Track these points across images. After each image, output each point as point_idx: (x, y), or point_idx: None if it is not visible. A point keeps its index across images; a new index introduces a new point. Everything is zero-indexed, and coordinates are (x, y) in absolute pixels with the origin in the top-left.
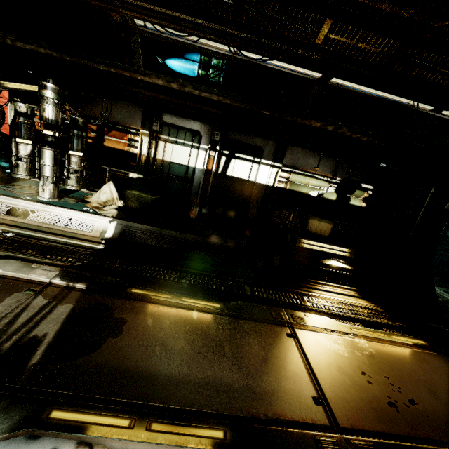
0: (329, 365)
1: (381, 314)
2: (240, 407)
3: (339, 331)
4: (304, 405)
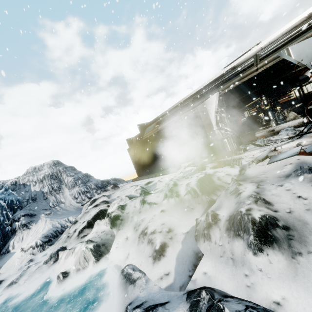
0: None
1: None
2: None
3: None
4: None
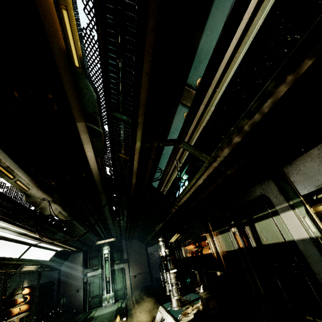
0: None
1: None
2: None
3: None
4: None
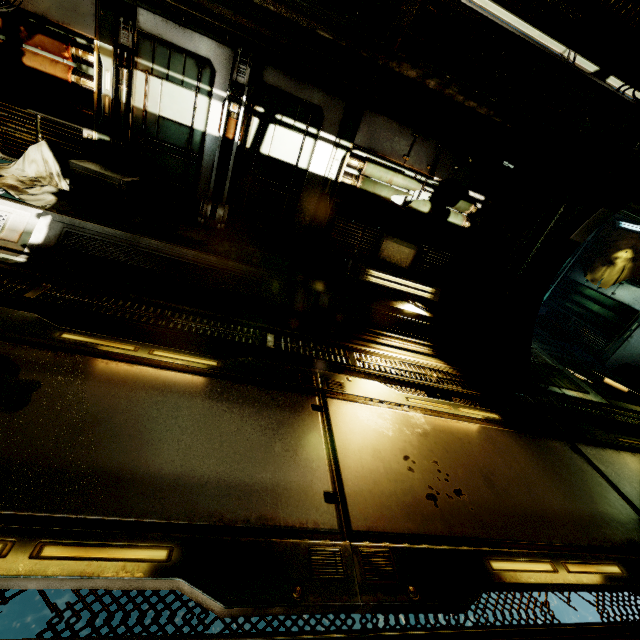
0: (362, 448)
1: (454, 379)
2: (208, 513)
3: (390, 402)
4: (309, 505)
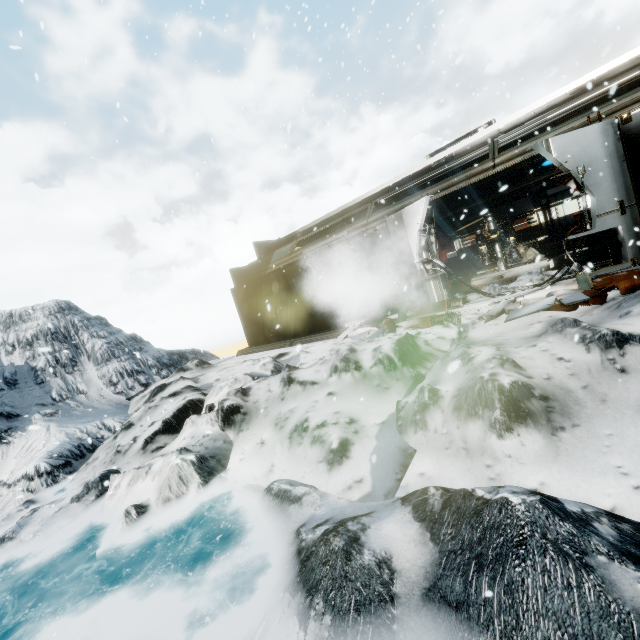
0: None
1: None
2: None
3: None
4: None
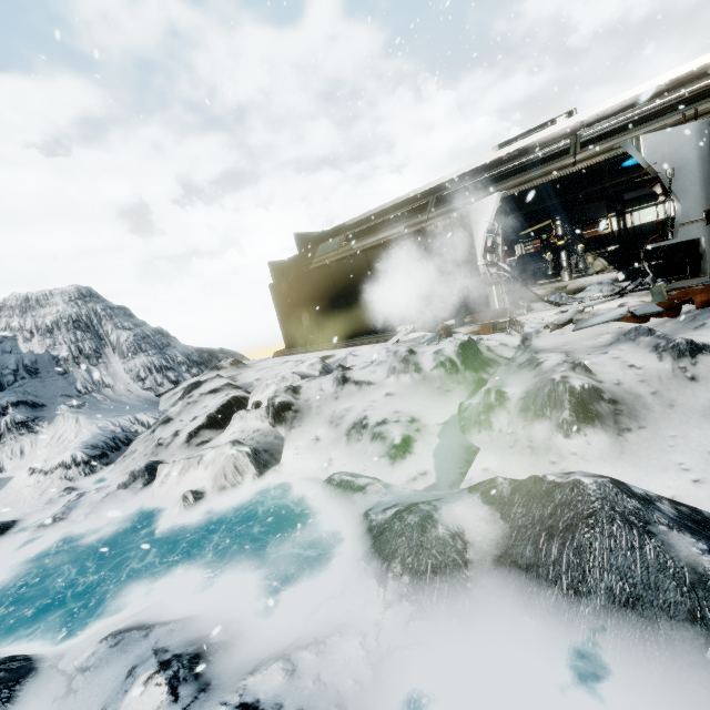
0: None
1: None
2: None
3: None
4: None
